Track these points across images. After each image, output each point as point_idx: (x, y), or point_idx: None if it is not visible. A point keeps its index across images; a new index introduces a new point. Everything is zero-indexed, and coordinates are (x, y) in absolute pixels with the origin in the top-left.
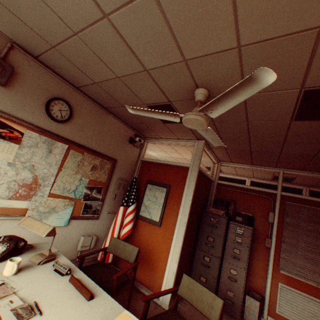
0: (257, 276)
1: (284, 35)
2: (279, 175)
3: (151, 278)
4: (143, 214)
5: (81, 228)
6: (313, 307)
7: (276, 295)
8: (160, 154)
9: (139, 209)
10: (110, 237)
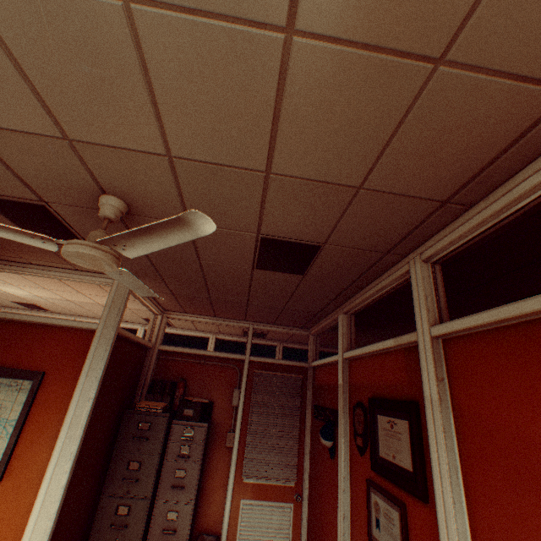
0: (214, 502)
1: (230, 166)
2: (250, 332)
3: None
4: None
5: None
6: (279, 517)
7: (238, 522)
8: (37, 293)
9: None
10: None
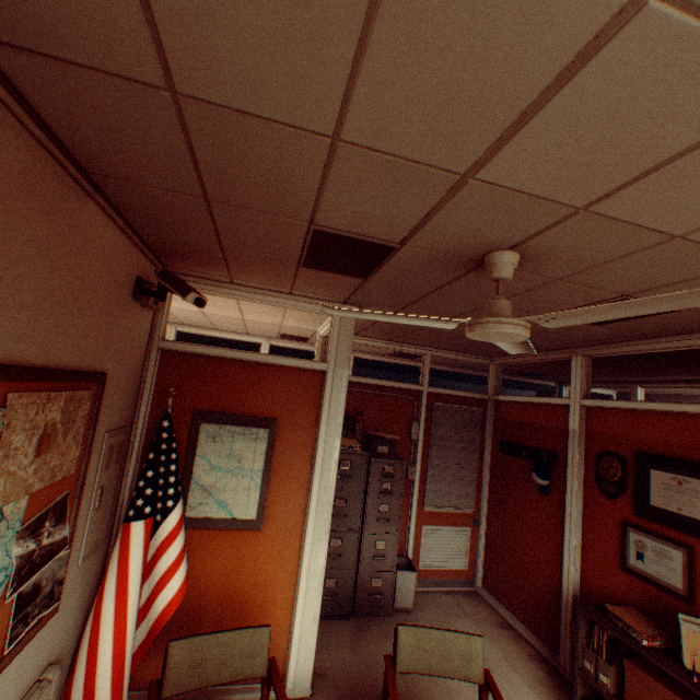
0: None
1: None
2: (427, 360)
3: None
4: (202, 513)
5: (6, 692)
6: (457, 539)
7: (420, 544)
8: None
9: (184, 501)
10: (113, 636)
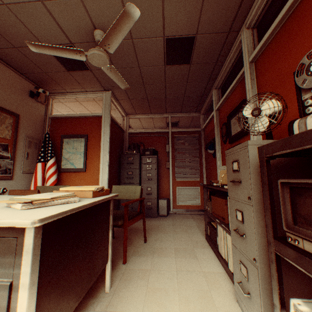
0: (165, 189)
1: None
2: (169, 119)
3: None
4: (66, 167)
5: None
6: (194, 192)
7: (176, 195)
8: None
9: (60, 163)
10: None
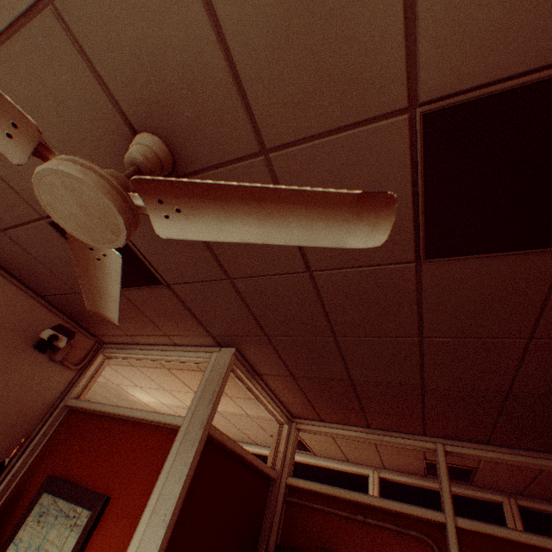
0: None
1: None
2: (439, 459)
3: None
4: None
5: None
6: None
7: None
8: (162, 398)
9: None
10: None
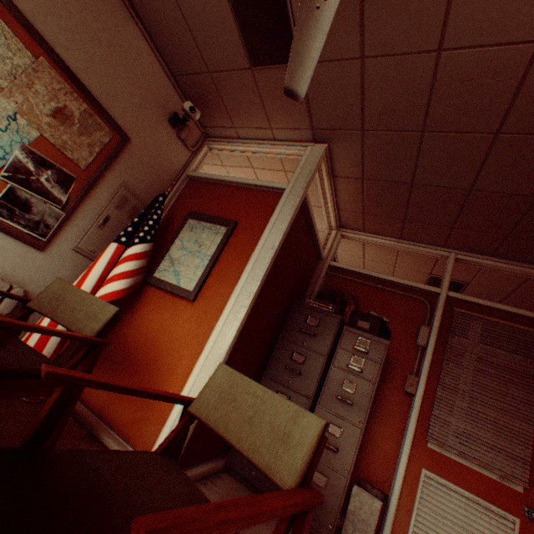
0: (380, 454)
1: None
2: (448, 262)
3: (140, 415)
4: (162, 276)
5: None
6: (488, 526)
7: (414, 495)
8: None
9: (157, 265)
10: None
